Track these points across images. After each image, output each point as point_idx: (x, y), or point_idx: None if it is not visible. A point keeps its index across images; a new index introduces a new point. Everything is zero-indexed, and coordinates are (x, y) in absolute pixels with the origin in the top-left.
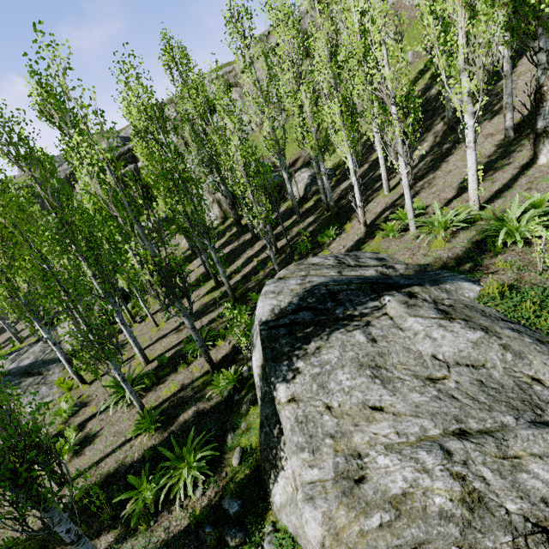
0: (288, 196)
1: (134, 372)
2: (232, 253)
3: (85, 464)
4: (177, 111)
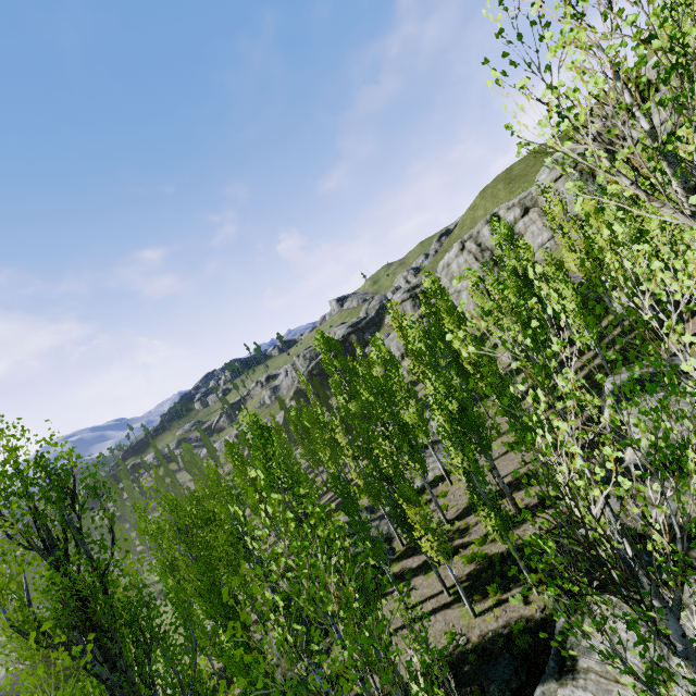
0: (610, 311)
1: (509, 441)
2: (561, 364)
3: (506, 473)
4: (476, 244)
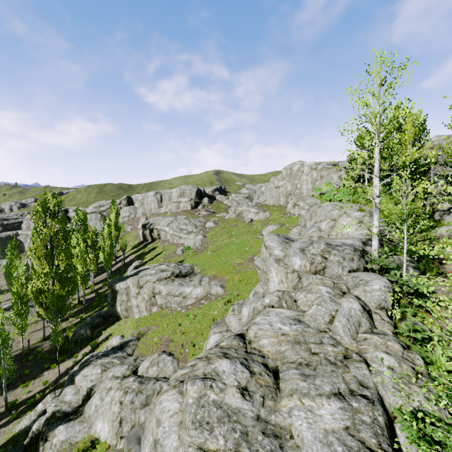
0: None
1: None
2: None
3: None
4: None
